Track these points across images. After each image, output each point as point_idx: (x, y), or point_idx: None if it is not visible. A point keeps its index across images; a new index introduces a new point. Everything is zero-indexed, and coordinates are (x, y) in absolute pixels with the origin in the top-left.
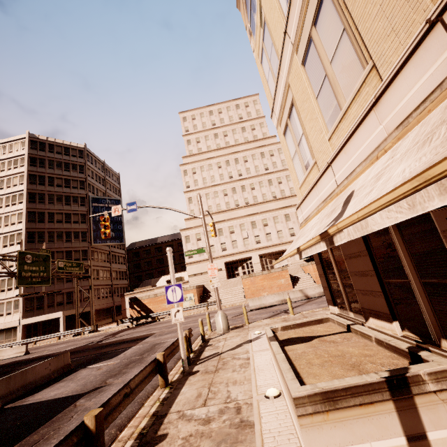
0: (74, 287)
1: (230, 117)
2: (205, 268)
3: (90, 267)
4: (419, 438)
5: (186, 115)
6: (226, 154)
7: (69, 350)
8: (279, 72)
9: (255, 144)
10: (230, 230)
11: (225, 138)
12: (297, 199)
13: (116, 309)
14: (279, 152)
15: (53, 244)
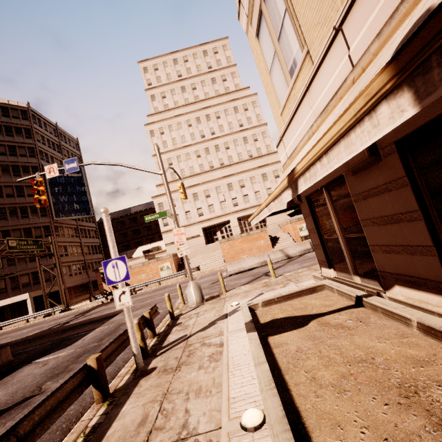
0: None
1: (197, 66)
2: None
3: (51, 243)
4: None
5: (146, 65)
6: (196, 109)
7: (29, 337)
8: None
9: (227, 98)
10: (206, 194)
11: (194, 92)
12: (274, 157)
13: (93, 284)
14: (254, 106)
15: (6, 221)
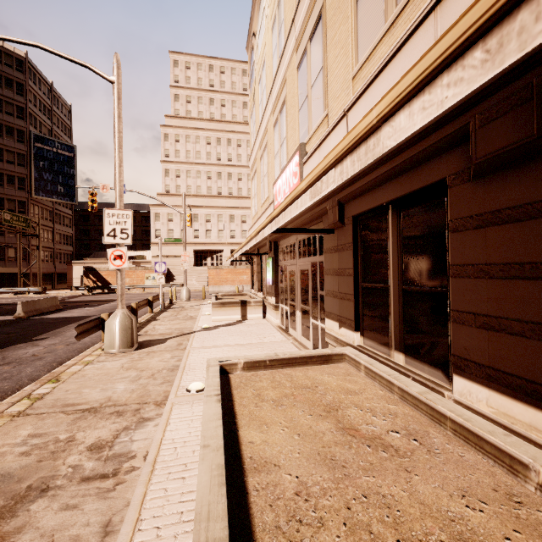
0: (7, 242)
1: (232, 83)
2: (172, 252)
3: (38, 225)
4: (245, 316)
5: (178, 58)
6: (219, 129)
7: None
8: (254, 145)
9: None
10: (207, 219)
11: (222, 109)
12: None
13: (57, 277)
14: None
15: None
